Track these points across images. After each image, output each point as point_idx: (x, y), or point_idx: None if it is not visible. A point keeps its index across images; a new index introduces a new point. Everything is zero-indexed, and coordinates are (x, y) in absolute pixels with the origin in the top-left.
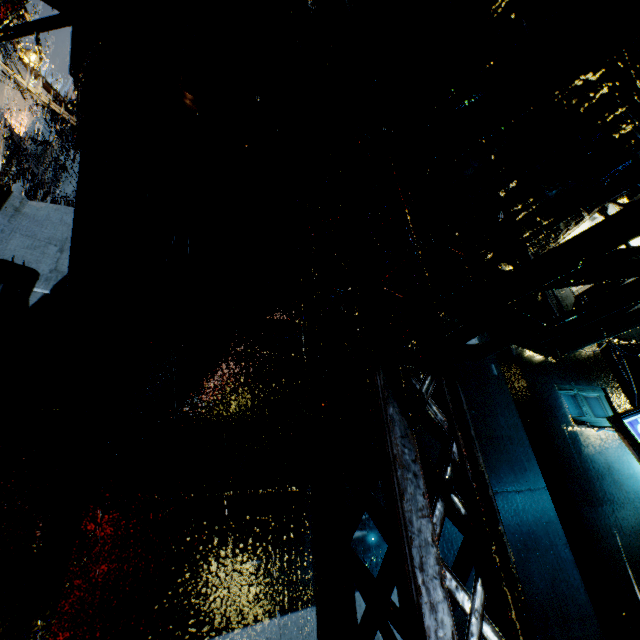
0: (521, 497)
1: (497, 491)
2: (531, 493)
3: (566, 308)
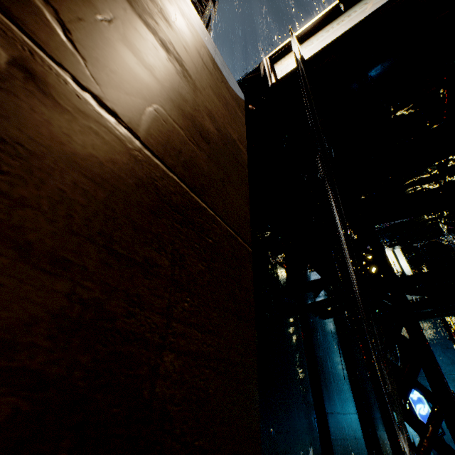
0: (344, 419)
1: (332, 413)
2: (349, 416)
3: None
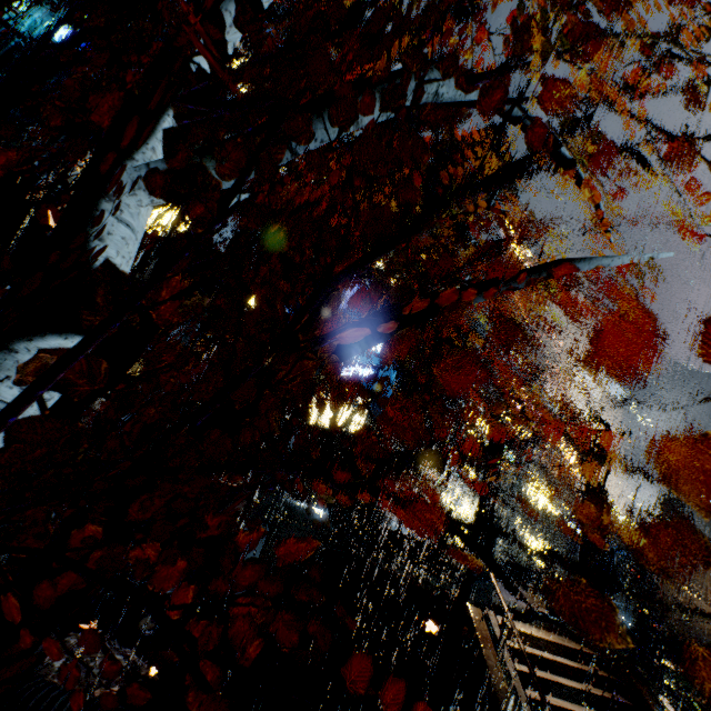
0: None
1: None
2: None
3: (519, 562)
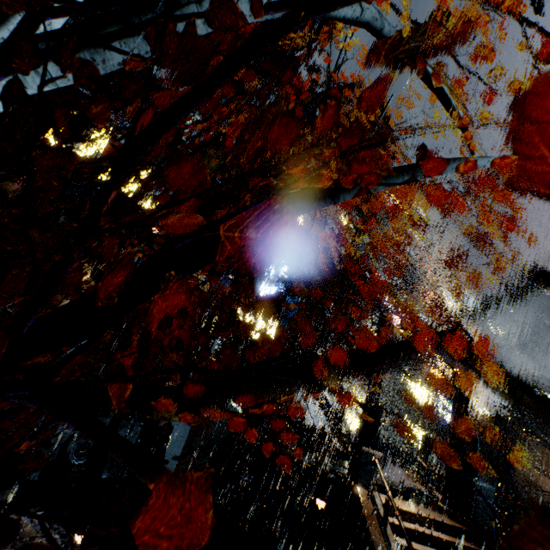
0: None
1: None
2: None
3: (400, 445)
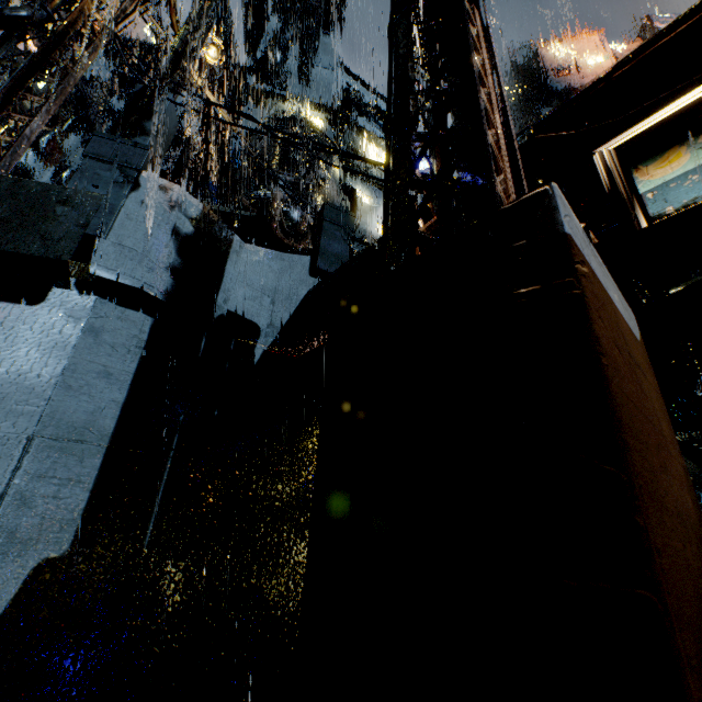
0: None
1: None
2: None
3: None
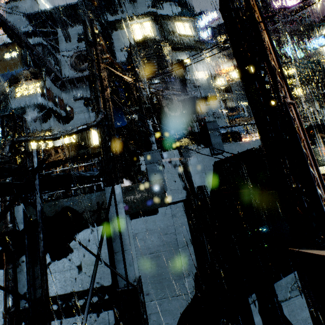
0: None
1: None
2: None
3: None
